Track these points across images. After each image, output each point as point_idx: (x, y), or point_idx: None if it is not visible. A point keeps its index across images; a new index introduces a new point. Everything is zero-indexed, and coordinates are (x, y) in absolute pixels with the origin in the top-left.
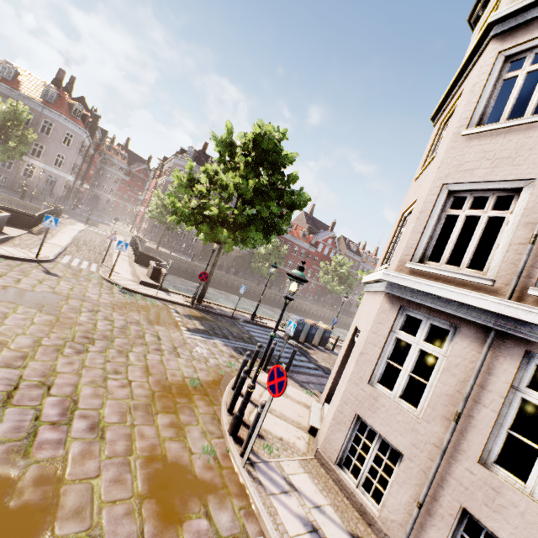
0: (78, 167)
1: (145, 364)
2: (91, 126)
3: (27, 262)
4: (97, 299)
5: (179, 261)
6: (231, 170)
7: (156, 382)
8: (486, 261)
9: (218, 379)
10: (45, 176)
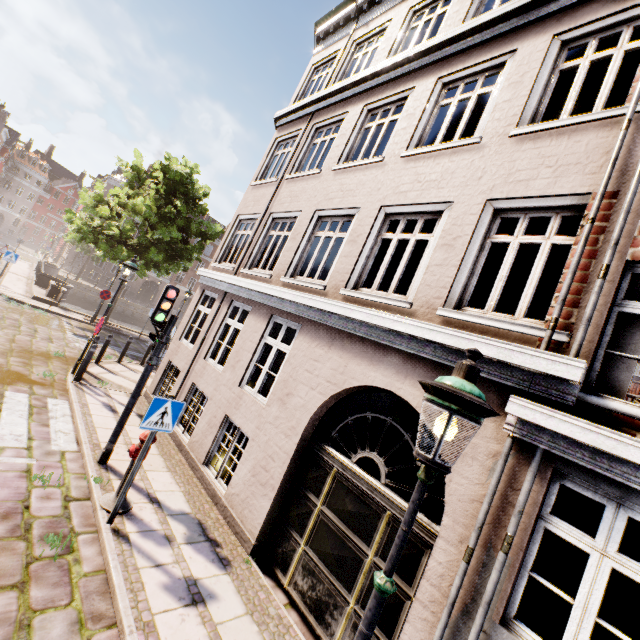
0: None
1: (13, 338)
2: None
3: None
4: None
5: None
6: (140, 195)
7: (19, 347)
8: None
9: None
10: None
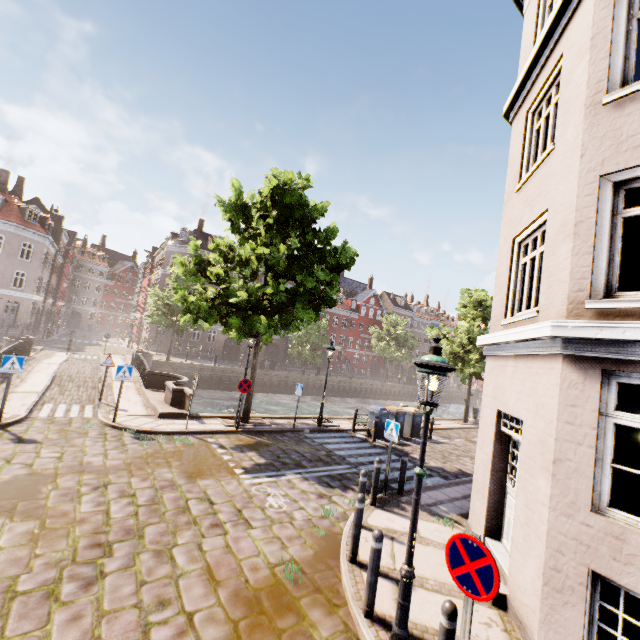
0: (46, 283)
1: (205, 563)
2: (53, 230)
3: None
4: (101, 463)
5: (199, 368)
6: (251, 239)
7: (233, 596)
8: None
9: (320, 548)
10: (3, 302)
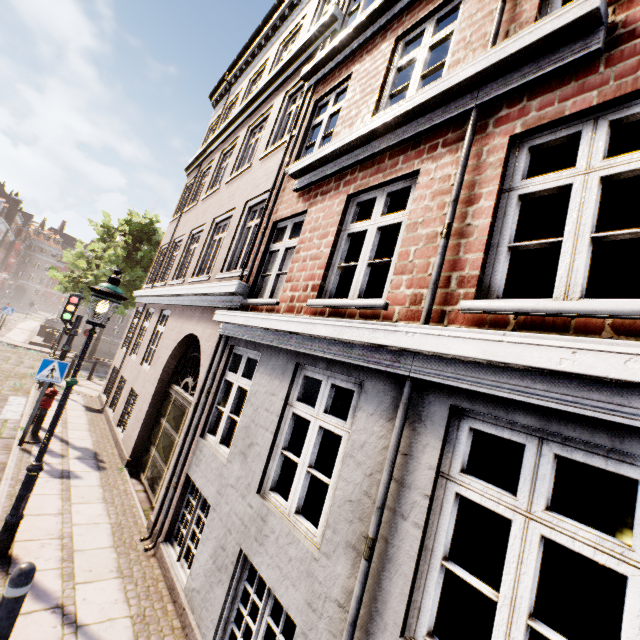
0: None
1: None
2: (9, 211)
3: None
4: None
5: (109, 343)
6: (111, 247)
7: (2, 370)
8: None
9: None
10: None
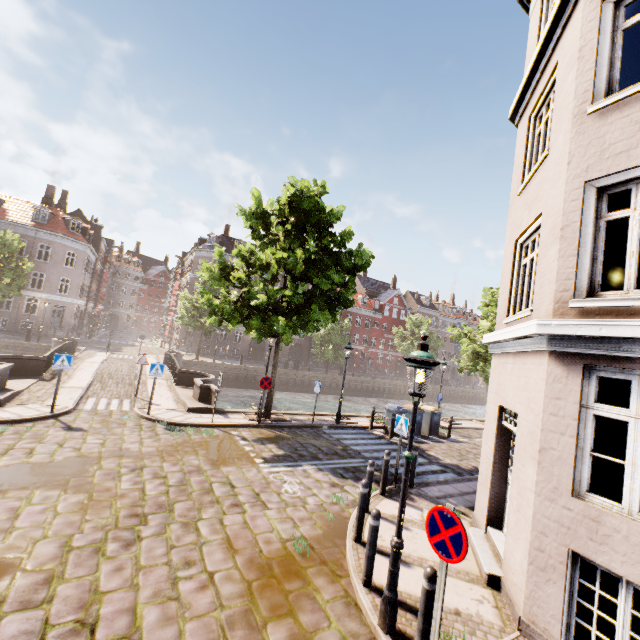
0: (87, 288)
1: (225, 535)
2: (94, 239)
3: (40, 421)
4: (138, 450)
5: (226, 368)
6: (270, 244)
7: (248, 562)
8: (620, 276)
9: (329, 529)
10: (51, 307)
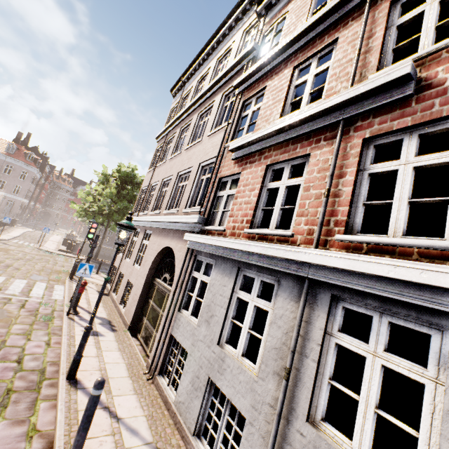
0: (31, 193)
1: (45, 266)
2: (42, 165)
3: None
4: (29, 252)
5: (104, 249)
6: (107, 187)
7: (47, 268)
8: None
9: None
10: (6, 200)
